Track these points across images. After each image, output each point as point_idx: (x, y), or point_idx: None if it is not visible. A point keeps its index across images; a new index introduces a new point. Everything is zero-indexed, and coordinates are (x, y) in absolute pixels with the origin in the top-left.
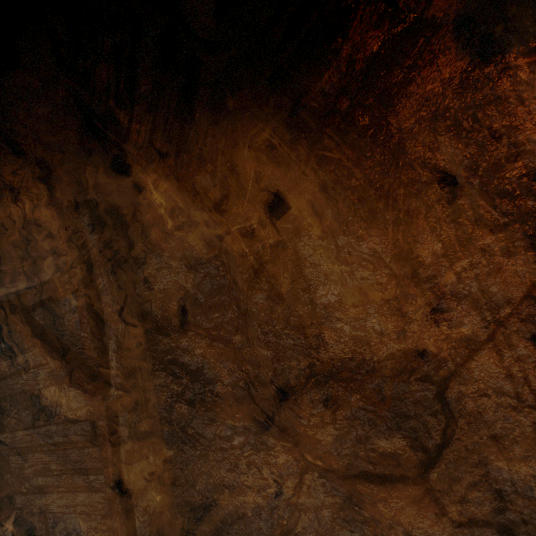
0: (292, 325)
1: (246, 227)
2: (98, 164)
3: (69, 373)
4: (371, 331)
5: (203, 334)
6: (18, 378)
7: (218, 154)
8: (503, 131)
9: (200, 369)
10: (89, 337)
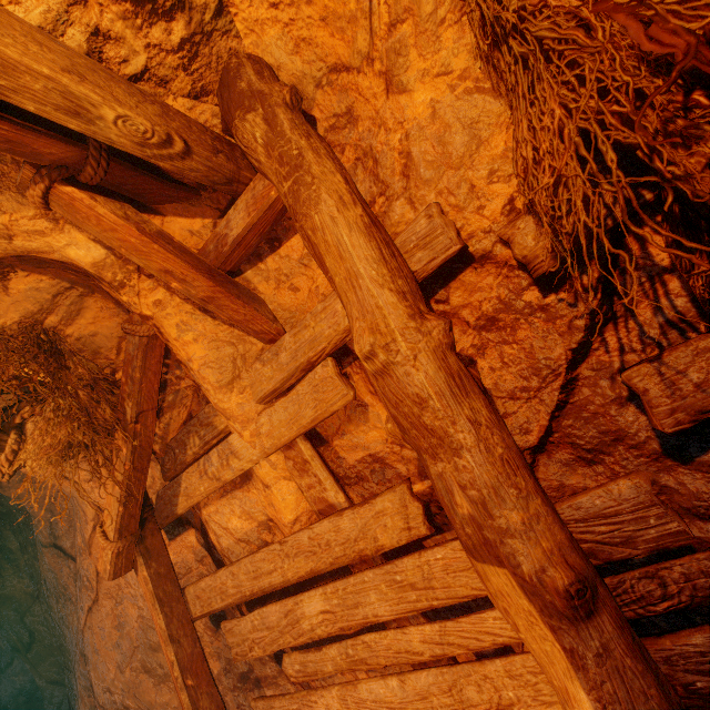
0: None
1: None
2: None
3: None
4: None
5: None
6: None
7: None
8: None
9: None
10: None
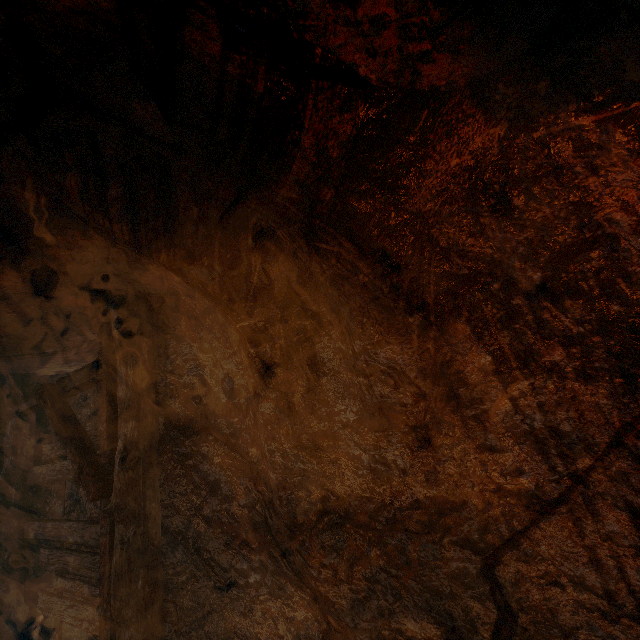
0: (304, 444)
1: (251, 324)
2: (110, 256)
3: (79, 470)
4: (393, 466)
5: (222, 440)
6: (56, 465)
7: (214, 246)
8: (571, 210)
9: (218, 482)
10: (104, 432)
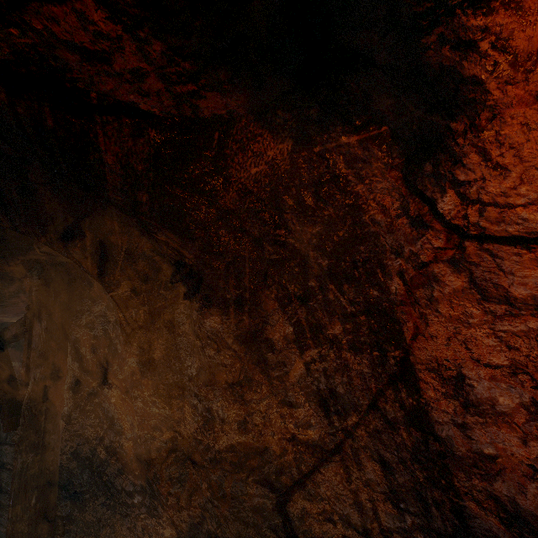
0: (160, 393)
1: (120, 294)
2: (18, 235)
3: None
4: (216, 415)
5: (117, 384)
6: None
7: (85, 232)
8: (347, 210)
9: (113, 418)
10: (24, 375)
